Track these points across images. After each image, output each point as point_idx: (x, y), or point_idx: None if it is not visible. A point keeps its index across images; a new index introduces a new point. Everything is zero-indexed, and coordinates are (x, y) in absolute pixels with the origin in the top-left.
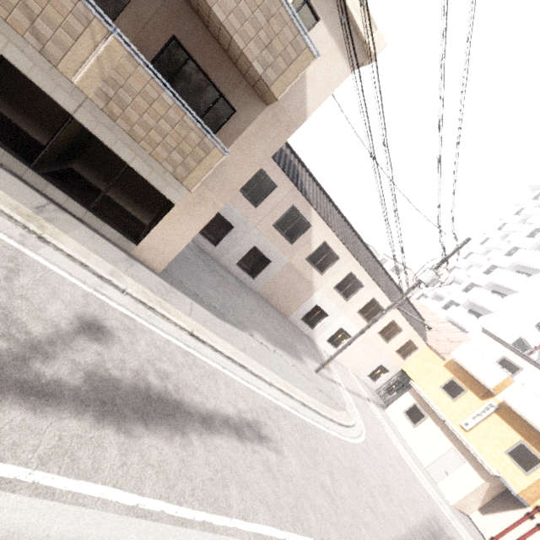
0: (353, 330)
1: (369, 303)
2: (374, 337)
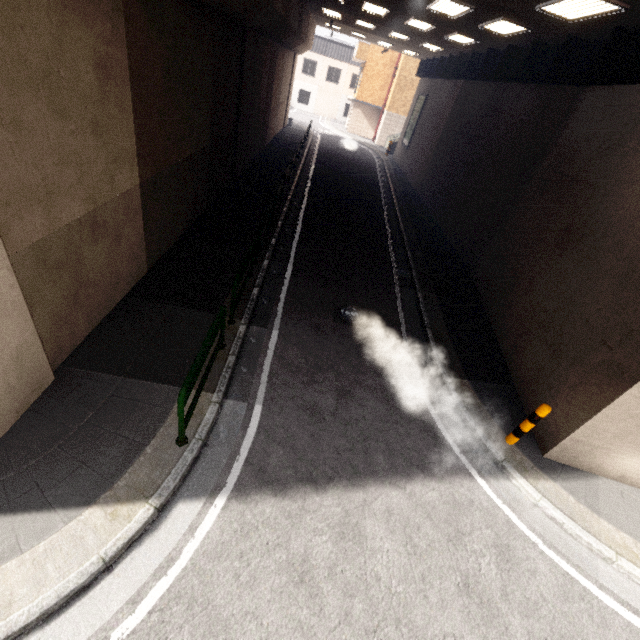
0: (308, 87)
1: (304, 64)
2: (325, 85)
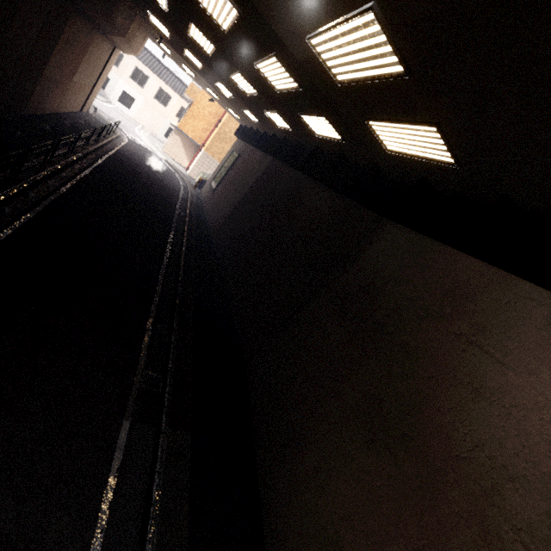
0: (134, 94)
1: (135, 71)
2: (152, 101)
